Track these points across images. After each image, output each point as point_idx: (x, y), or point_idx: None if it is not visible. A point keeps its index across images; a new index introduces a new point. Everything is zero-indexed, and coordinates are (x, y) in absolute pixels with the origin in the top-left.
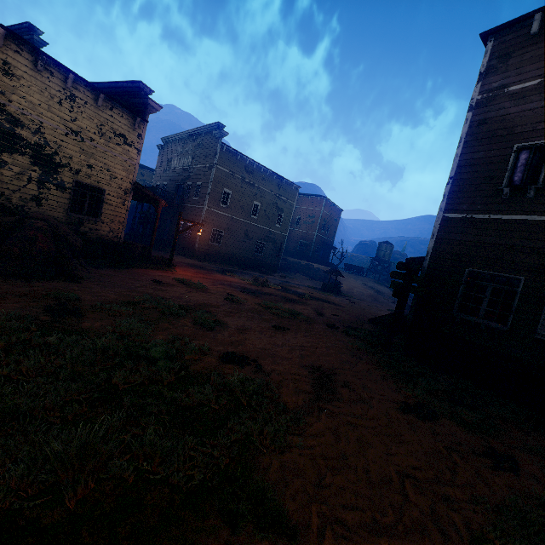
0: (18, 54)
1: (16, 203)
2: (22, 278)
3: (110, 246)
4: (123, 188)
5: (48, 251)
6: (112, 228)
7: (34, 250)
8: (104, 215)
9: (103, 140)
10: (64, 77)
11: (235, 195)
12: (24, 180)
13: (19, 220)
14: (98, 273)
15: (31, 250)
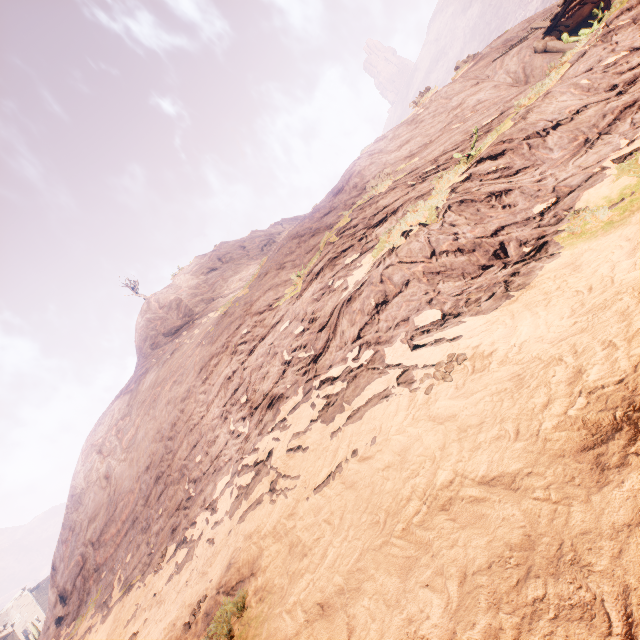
0: None
1: None
2: None
3: None
4: None
5: None
6: None
7: None
8: None
9: None
10: None
11: None
12: None
13: None
14: None
15: None
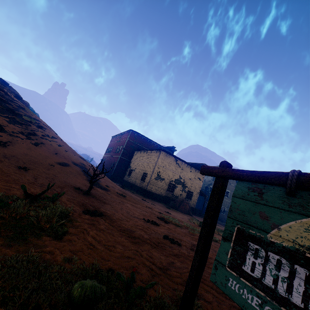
0: (184, 165)
1: (177, 195)
2: (184, 213)
3: (191, 208)
4: (197, 192)
5: (188, 208)
6: (193, 203)
7: (186, 207)
8: (192, 199)
9: (195, 180)
10: (190, 167)
11: (231, 192)
12: (179, 190)
13: (182, 200)
14: (193, 216)
15: (185, 207)
